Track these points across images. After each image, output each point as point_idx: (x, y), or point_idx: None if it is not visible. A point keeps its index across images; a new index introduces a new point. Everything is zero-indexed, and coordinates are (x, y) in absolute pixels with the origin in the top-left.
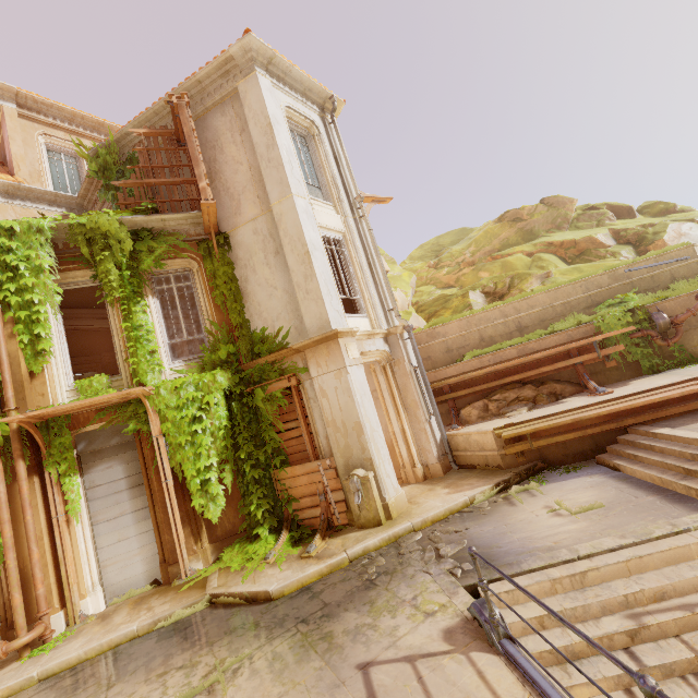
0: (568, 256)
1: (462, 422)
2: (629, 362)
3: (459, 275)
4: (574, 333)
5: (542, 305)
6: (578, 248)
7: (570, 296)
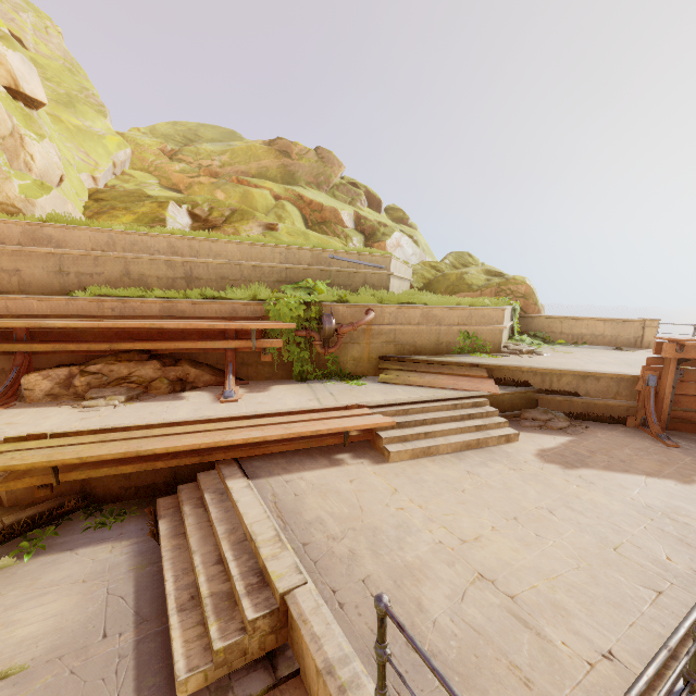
0: (311, 219)
1: (19, 396)
2: (286, 361)
3: (194, 181)
4: (241, 308)
5: (229, 258)
6: (323, 215)
7: (266, 260)
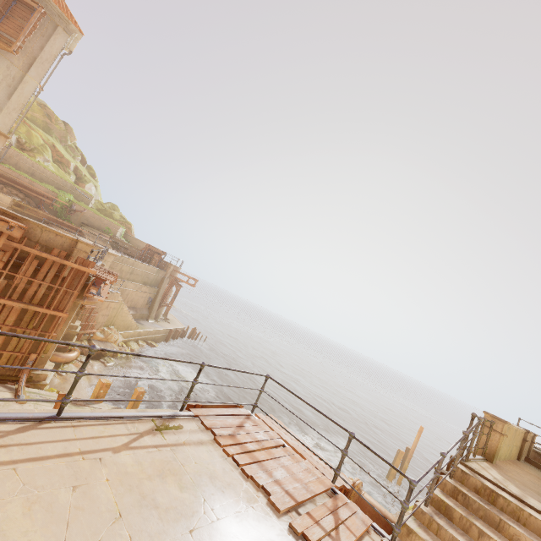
0: (56, 158)
1: None
2: (56, 211)
3: None
4: (51, 192)
5: (47, 175)
6: (62, 160)
7: (57, 181)
